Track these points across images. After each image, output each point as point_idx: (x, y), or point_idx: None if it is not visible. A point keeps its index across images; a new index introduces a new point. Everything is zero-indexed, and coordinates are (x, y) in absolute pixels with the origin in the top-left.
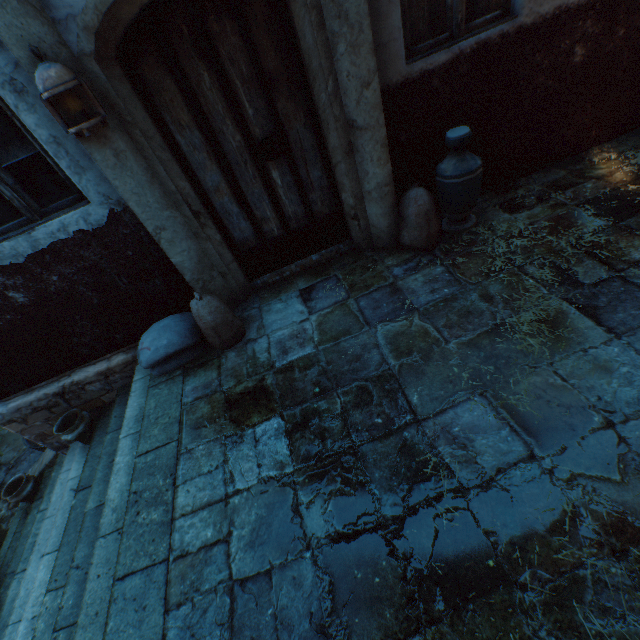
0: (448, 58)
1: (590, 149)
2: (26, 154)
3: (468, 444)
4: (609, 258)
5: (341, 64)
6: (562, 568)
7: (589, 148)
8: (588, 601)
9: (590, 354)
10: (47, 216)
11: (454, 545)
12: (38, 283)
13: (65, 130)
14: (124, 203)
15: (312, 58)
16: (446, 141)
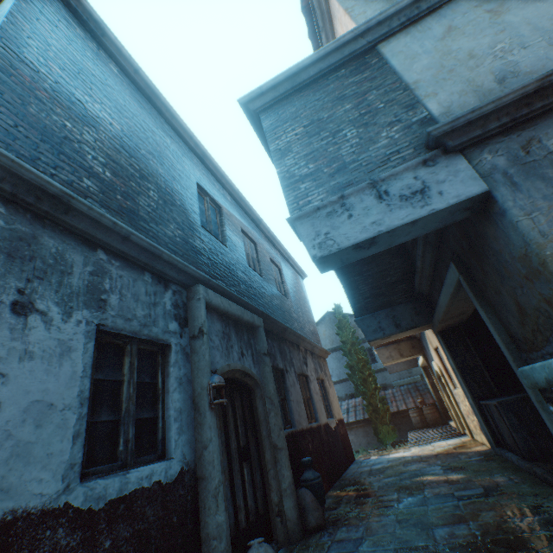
0: (287, 433)
1: (327, 493)
2: (148, 415)
3: (456, 534)
4: (389, 499)
5: (272, 419)
6: (514, 525)
7: (326, 492)
8: (526, 524)
9: (430, 509)
10: (134, 465)
11: (503, 543)
12: (87, 549)
13: (212, 400)
14: (190, 464)
15: (261, 416)
16: (305, 461)
